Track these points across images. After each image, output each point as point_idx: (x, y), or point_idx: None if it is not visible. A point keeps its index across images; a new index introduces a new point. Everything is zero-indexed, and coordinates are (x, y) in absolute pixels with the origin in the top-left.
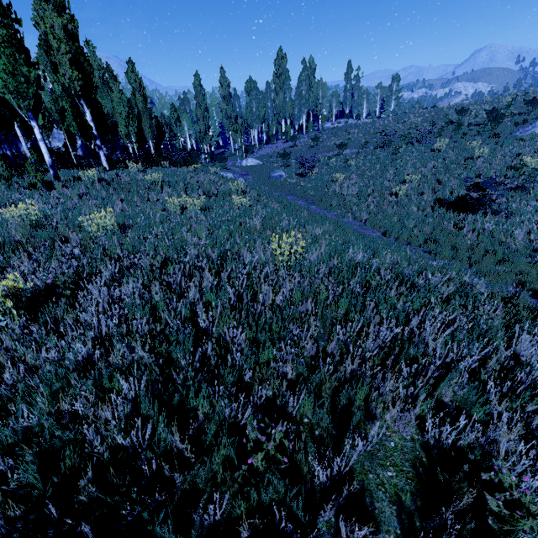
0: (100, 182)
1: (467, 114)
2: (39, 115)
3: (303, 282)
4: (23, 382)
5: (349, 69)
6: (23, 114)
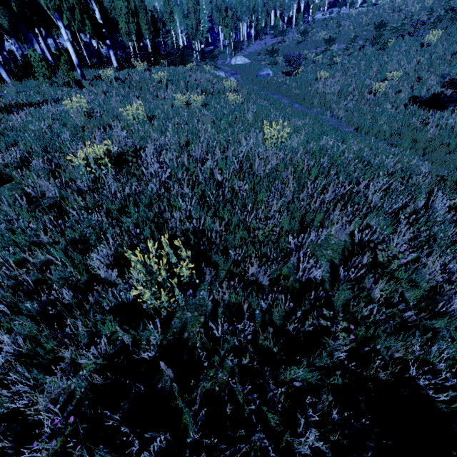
0: (116, 81)
1: None
2: (64, 15)
3: (286, 158)
4: (131, 197)
5: None
6: (51, 15)
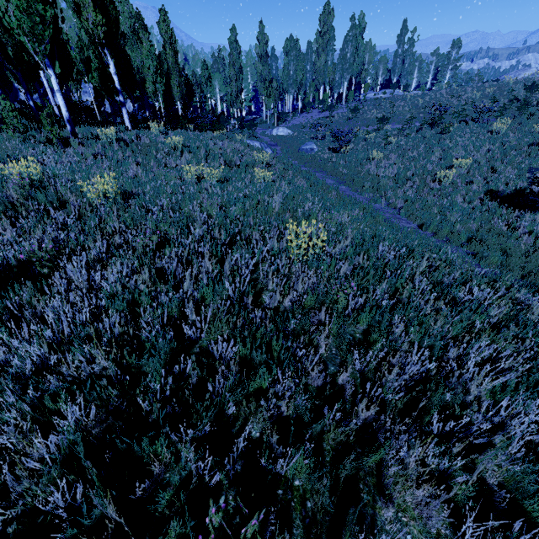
0: (118, 142)
1: (538, 91)
2: (56, 62)
3: (319, 285)
4: None
5: (403, 30)
6: (40, 60)
